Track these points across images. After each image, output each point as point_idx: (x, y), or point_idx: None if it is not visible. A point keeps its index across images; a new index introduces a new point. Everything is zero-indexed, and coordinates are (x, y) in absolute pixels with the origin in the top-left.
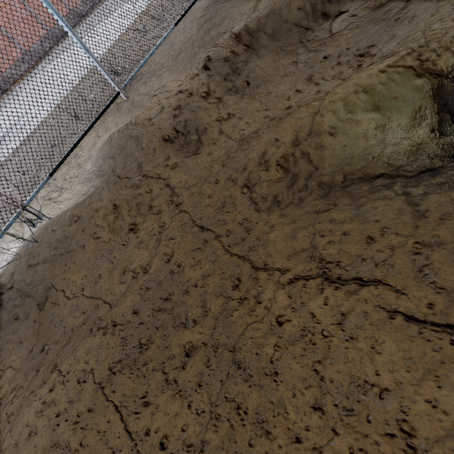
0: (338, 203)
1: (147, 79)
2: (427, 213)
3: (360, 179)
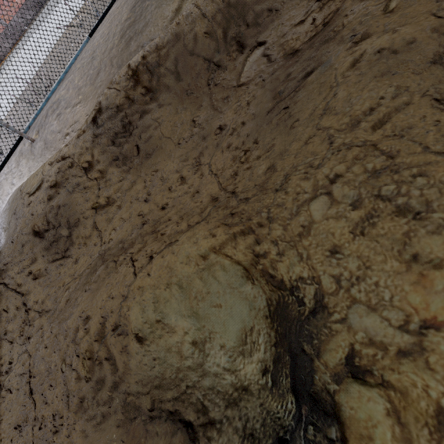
0: None
1: (63, 110)
2: None
3: (169, 412)
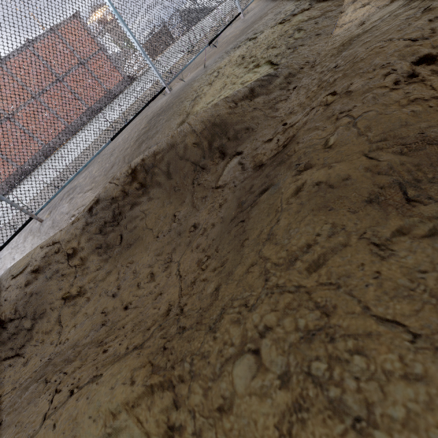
0: None
1: (76, 195)
2: None
3: None
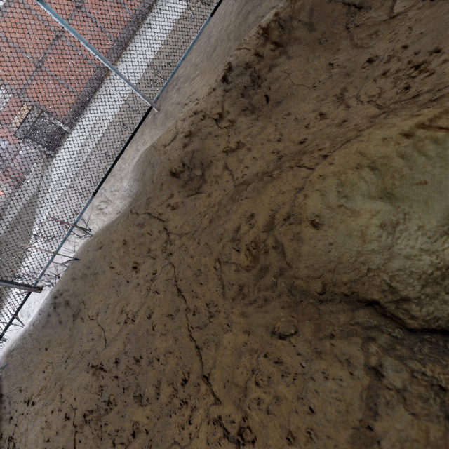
0: (299, 330)
1: (181, 85)
2: (375, 447)
3: (344, 295)
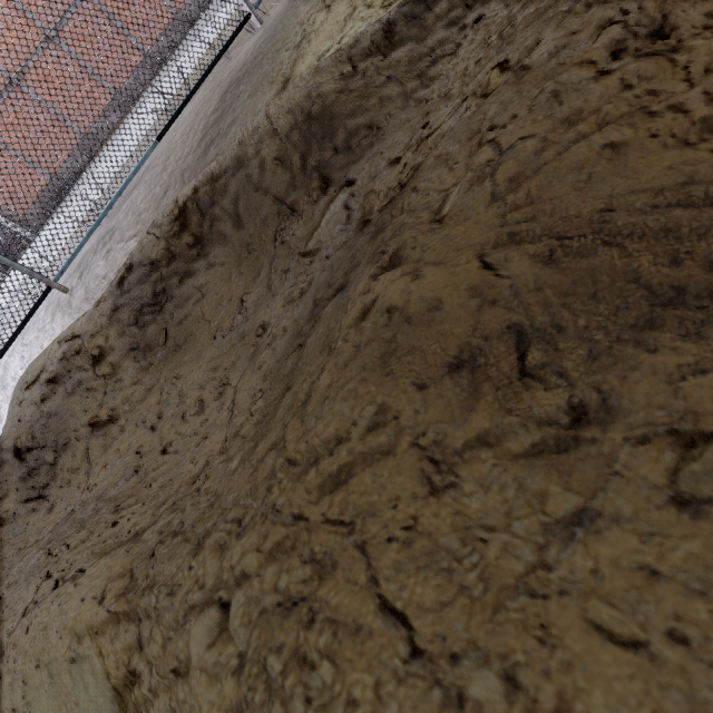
0: None
1: (115, 244)
2: None
3: None
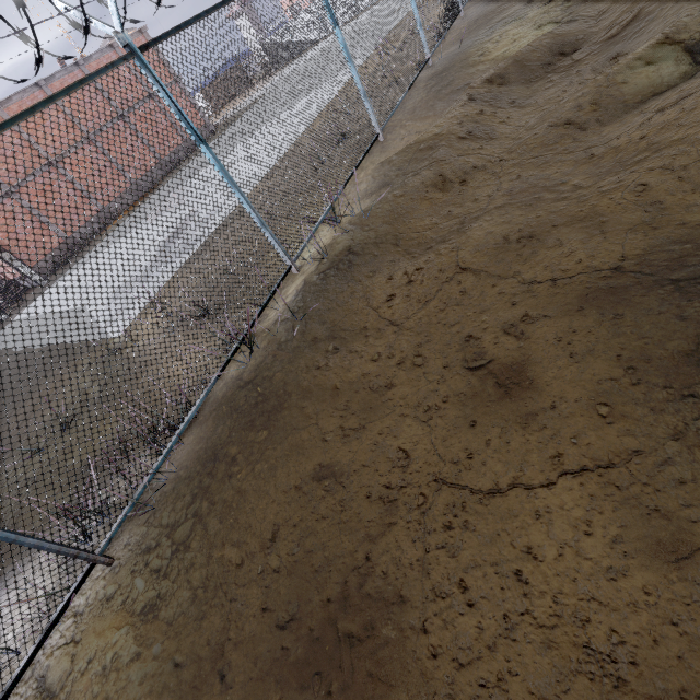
0: (645, 104)
1: (390, 131)
2: None
3: (652, 97)
